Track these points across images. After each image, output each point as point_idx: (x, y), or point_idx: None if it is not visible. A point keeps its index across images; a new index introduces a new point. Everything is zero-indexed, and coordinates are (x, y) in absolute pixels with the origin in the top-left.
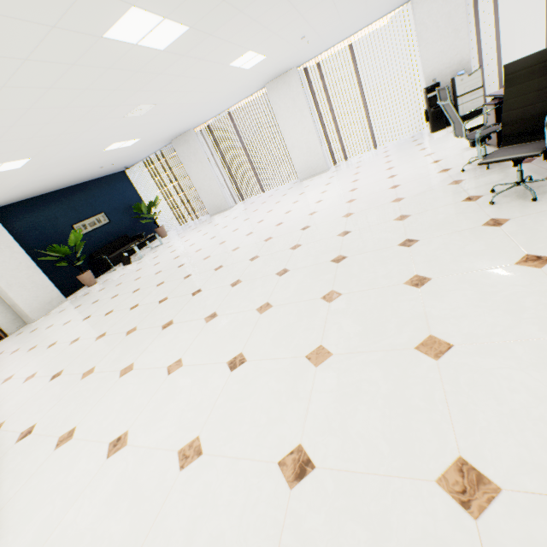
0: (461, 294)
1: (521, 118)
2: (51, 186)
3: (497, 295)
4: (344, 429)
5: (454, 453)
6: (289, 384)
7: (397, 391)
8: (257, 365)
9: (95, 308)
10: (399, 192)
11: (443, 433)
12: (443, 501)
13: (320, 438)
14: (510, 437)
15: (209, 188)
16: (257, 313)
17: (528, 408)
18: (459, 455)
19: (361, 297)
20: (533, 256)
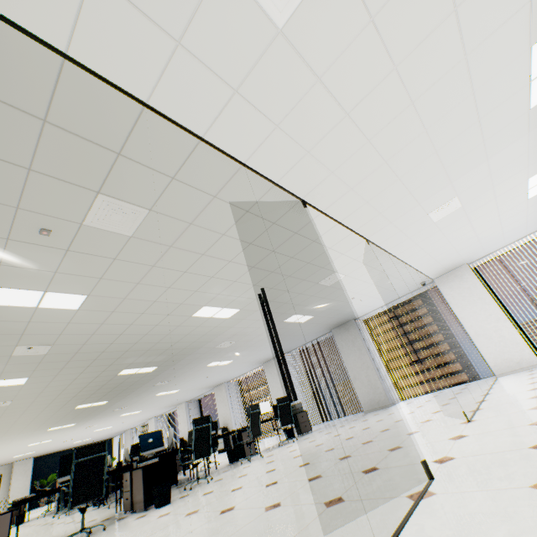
0: None
1: None
2: (63, 449)
3: None
4: None
5: None
6: None
7: None
8: None
9: None
10: None
11: None
12: None
13: None
14: None
15: None
16: None
17: None
18: None
19: None
20: None
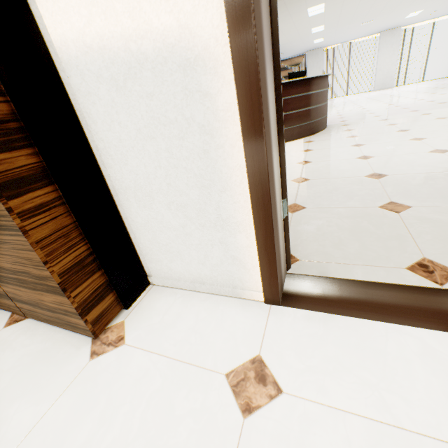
0: None
1: None
2: None
3: None
4: None
5: None
6: None
7: None
8: None
9: None
10: None
11: None
12: None
13: None
14: None
15: None
16: None
17: None
18: None
19: None
20: None
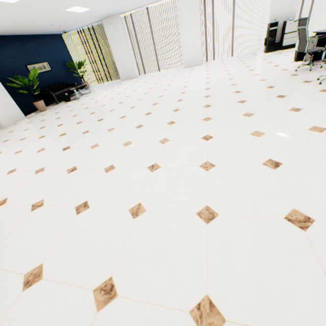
0: (321, 113)
1: None
2: (14, 30)
3: None
4: (289, 153)
5: None
6: (247, 143)
7: (307, 142)
8: (222, 138)
9: (62, 121)
10: (261, 77)
11: None
12: None
13: (279, 156)
14: None
15: (124, 61)
16: (204, 121)
17: None
18: None
19: (267, 115)
20: None
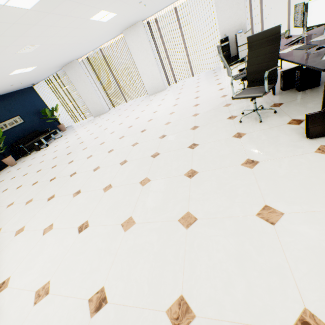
0: (210, 184)
1: (256, 71)
2: None
3: (227, 185)
4: (128, 276)
5: (179, 292)
6: (108, 243)
7: (162, 249)
8: (94, 229)
9: (11, 183)
10: (197, 109)
11: (177, 279)
12: (166, 324)
13: (115, 282)
14: (209, 281)
15: (92, 99)
16: (103, 191)
17: (222, 262)
18: (181, 294)
19: (160, 183)
20: (250, 160)
